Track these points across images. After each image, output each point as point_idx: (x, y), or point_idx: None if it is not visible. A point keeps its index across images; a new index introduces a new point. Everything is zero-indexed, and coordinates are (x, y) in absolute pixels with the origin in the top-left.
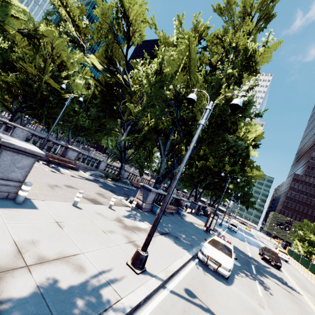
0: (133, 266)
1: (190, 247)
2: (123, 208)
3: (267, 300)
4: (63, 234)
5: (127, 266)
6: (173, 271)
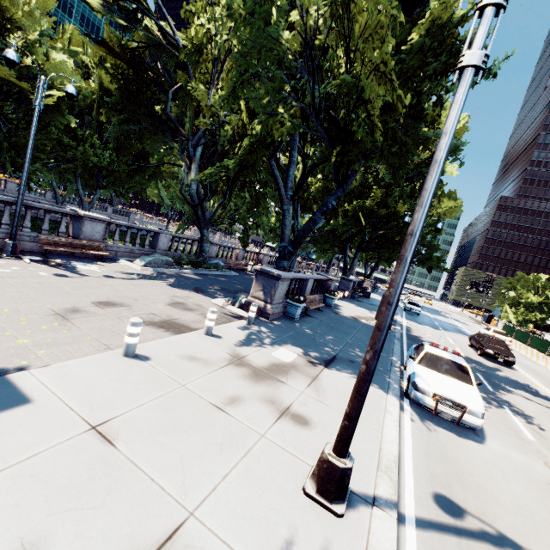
0: (324, 497)
1: (384, 377)
2: (233, 325)
3: (547, 448)
4: (119, 464)
5: (309, 500)
6: (395, 462)
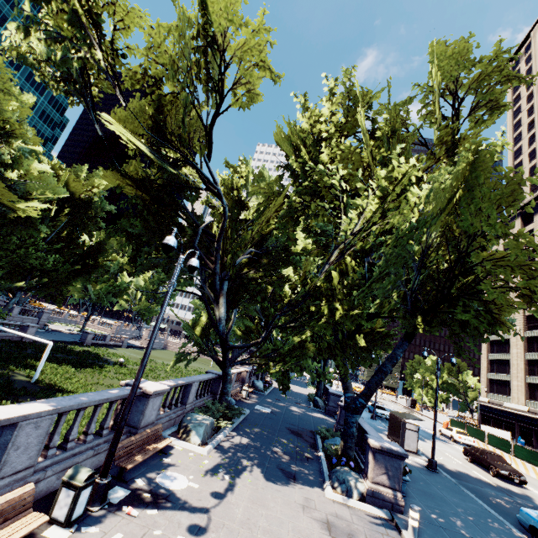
0: None
1: None
2: None
3: None
4: None
5: None
6: None
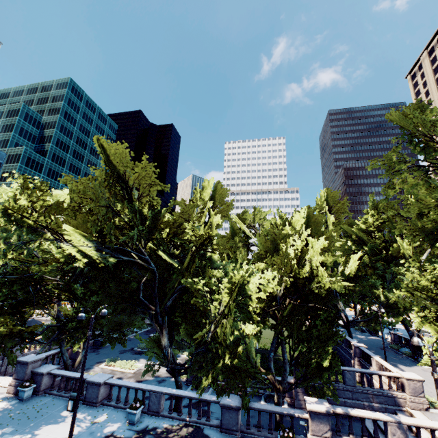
0: None
1: None
2: None
3: None
4: None
5: None
6: None
